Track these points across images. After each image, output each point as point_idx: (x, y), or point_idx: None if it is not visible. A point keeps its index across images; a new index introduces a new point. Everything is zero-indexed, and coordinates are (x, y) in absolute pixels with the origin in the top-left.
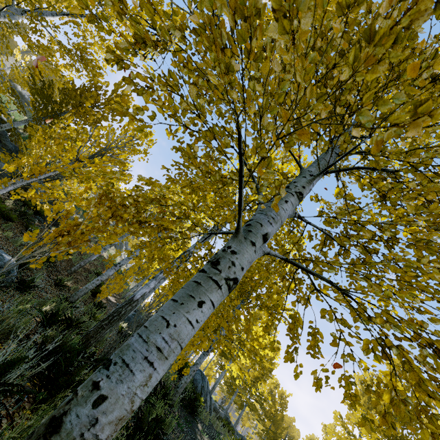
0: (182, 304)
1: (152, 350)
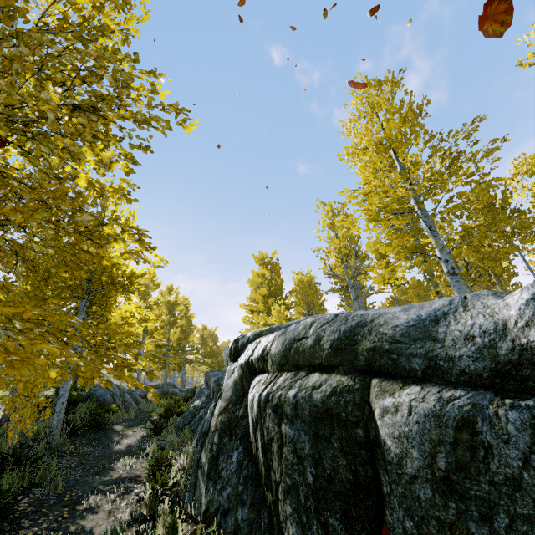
0: None
1: None
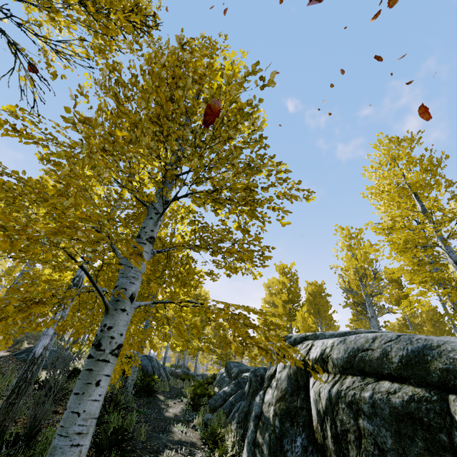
0: (84, 394)
1: (74, 438)
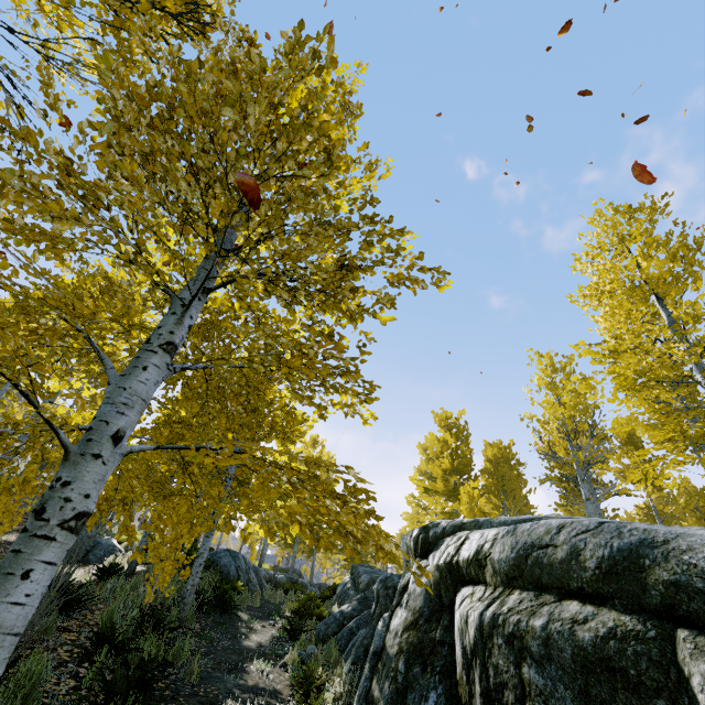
0: None
1: None
